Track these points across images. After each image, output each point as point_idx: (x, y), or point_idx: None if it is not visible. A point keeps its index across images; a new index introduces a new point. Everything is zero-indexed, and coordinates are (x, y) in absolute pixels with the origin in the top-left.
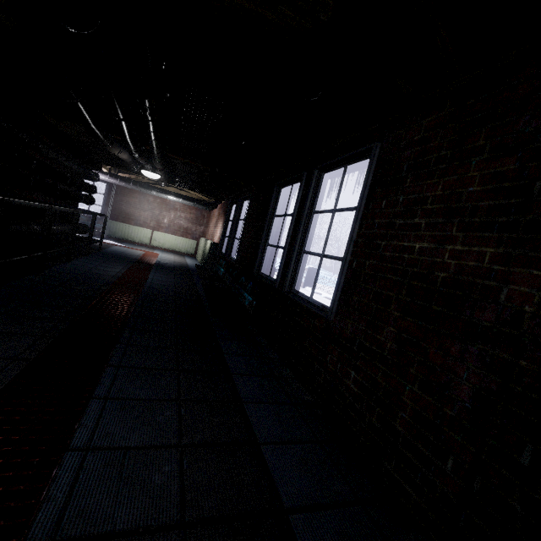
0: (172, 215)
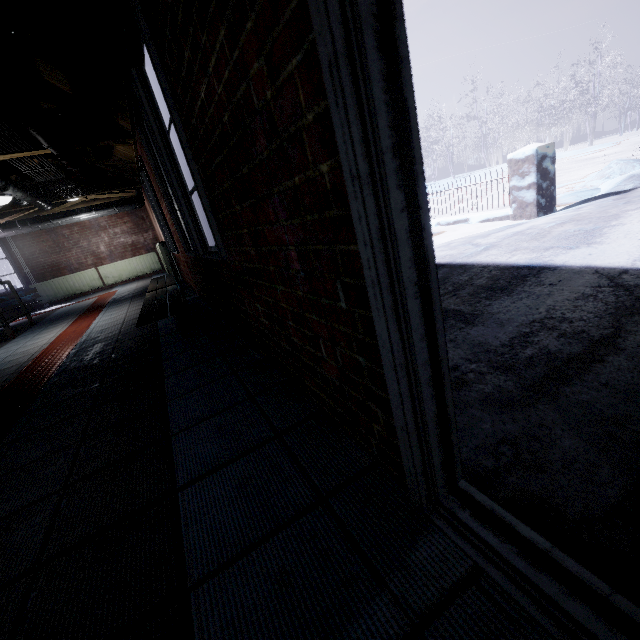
0: (105, 238)
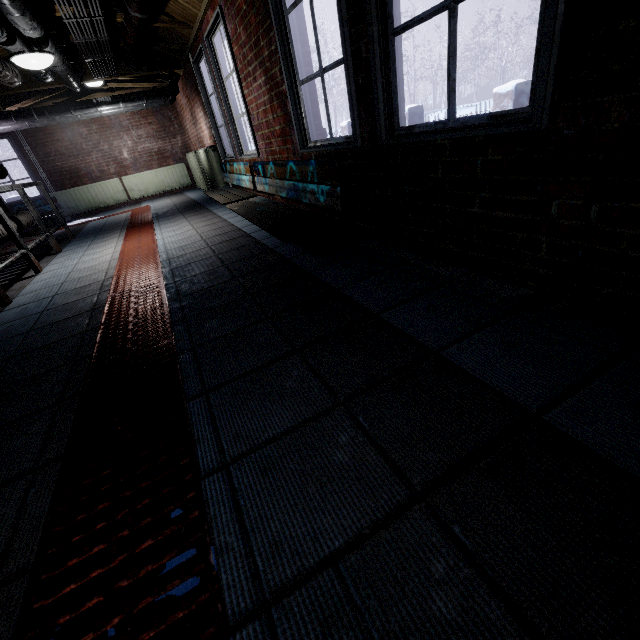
0: (128, 142)
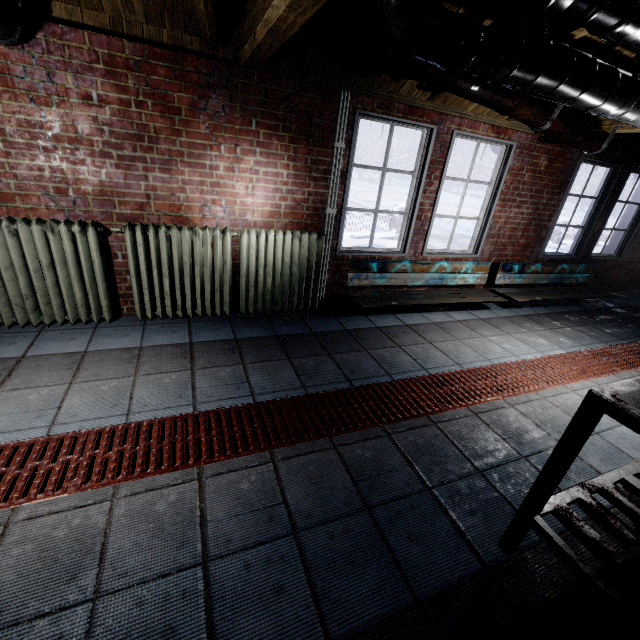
0: None
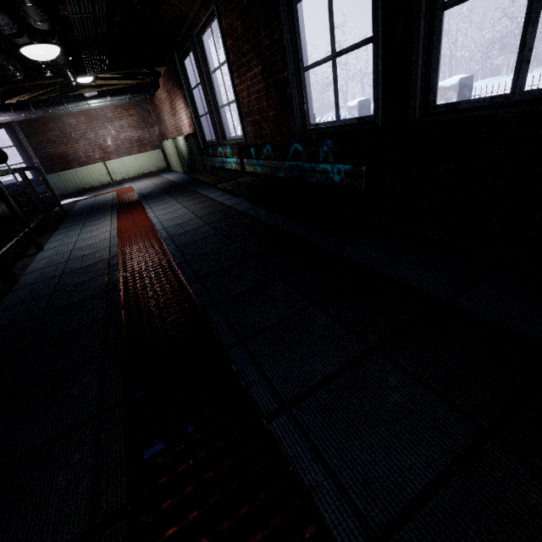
0: (111, 131)
